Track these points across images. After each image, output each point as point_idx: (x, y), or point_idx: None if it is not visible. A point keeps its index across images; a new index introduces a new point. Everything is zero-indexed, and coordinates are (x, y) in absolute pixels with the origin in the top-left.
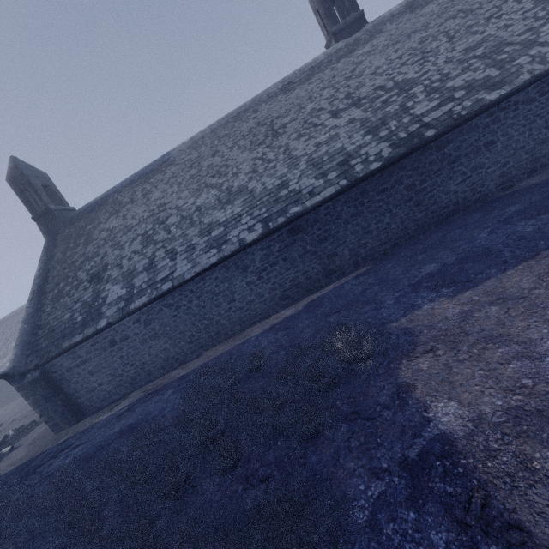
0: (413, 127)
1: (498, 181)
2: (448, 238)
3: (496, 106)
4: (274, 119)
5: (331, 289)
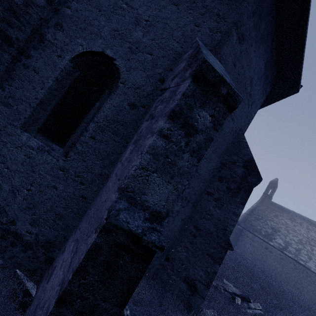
0: None
1: None
2: None
3: None
4: None
5: None
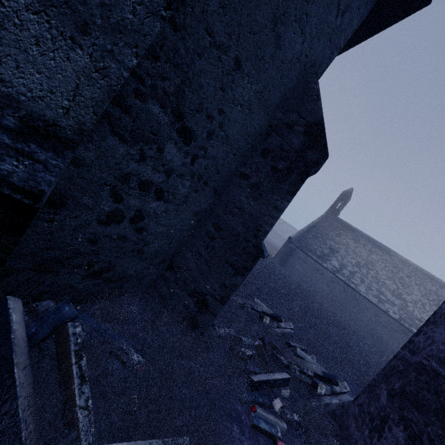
0: None
1: None
2: None
3: None
4: (443, 300)
5: (389, 356)
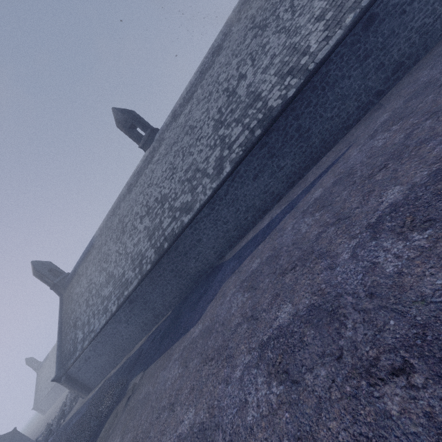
0: (162, 239)
1: (215, 256)
2: (185, 304)
3: (192, 222)
4: (124, 218)
5: (157, 327)
